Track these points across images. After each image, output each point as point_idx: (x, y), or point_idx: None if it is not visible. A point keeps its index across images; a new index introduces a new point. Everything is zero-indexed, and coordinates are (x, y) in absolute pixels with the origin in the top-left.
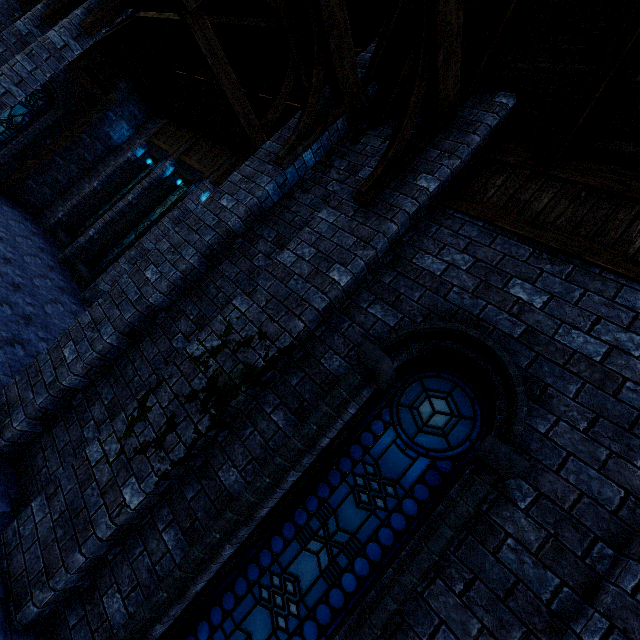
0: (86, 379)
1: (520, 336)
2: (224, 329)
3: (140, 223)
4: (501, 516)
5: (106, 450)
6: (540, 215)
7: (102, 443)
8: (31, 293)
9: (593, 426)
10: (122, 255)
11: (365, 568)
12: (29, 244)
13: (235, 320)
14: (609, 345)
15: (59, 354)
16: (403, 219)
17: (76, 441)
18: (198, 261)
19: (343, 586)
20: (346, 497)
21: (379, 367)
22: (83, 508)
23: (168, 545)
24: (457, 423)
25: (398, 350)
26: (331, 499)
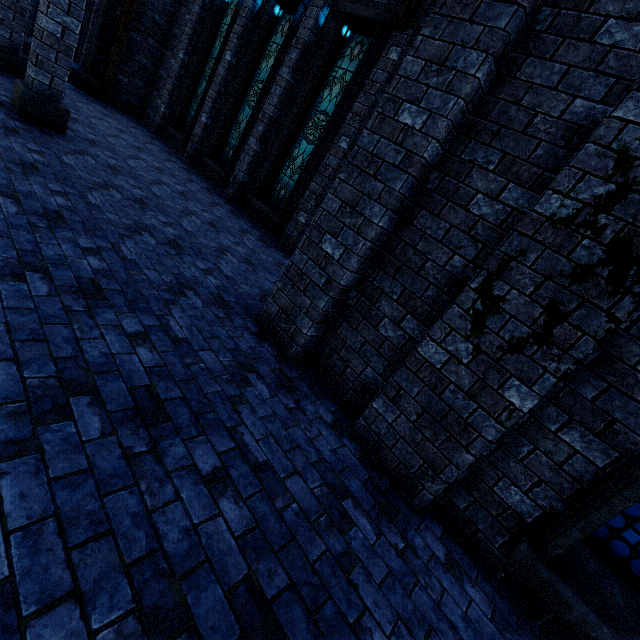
0: (357, 275)
1: None
2: (613, 164)
3: (248, 89)
4: None
5: (451, 351)
6: None
7: (440, 343)
8: (195, 199)
9: None
10: (246, 136)
11: None
12: (157, 150)
13: (635, 144)
14: None
15: (318, 252)
16: None
17: (374, 341)
18: (486, 73)
19: None
20: None
21: None
22: (448, 411)
23: (574, 446)
24: None
25: None
26: None
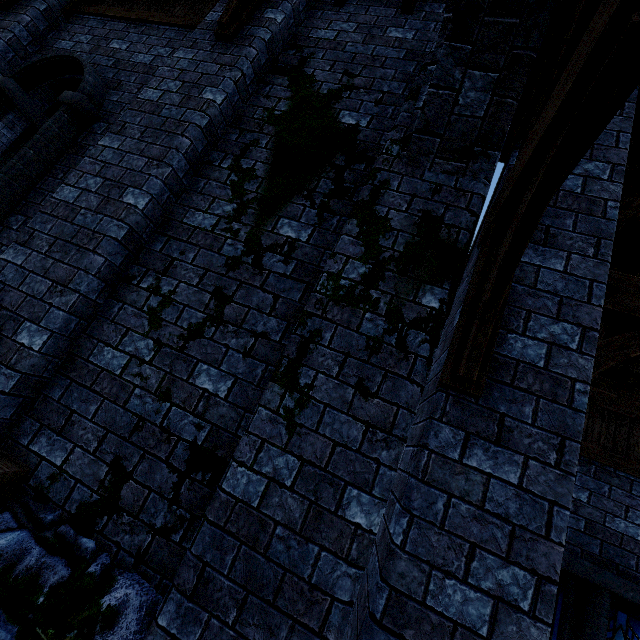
0: None
1: (112, 65)
2: None
3: None
4: (88, 141)
5: None
6: (133, 7)
7: None
8: None
9: (140, 90)
10: None
11: None
12: None
13: None
14: (155, 56)
15: None
16: (35, 13)
17: None
18: None
19: None
20: None
21: (4, 85)
22: None
23: None
24: None
25: (34, 89)
26: None
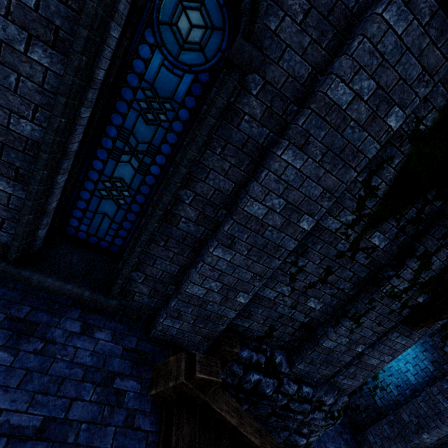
0: None
1: None
2: None
3: None
4: (242, 103)
5: None
6: None
7: None
8: None
9: (306, 18)
10: None
11: (163, 160)
12: None
13: None
14: None
15: None
16: None
17: None
18: None
19: (152, 173)
20: (137, 120)
21: None
22: None
23: (7, 192)
24: (211, 36)
25: None
26: (126, 124)
